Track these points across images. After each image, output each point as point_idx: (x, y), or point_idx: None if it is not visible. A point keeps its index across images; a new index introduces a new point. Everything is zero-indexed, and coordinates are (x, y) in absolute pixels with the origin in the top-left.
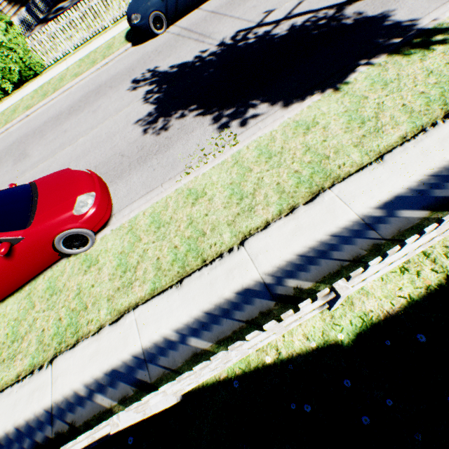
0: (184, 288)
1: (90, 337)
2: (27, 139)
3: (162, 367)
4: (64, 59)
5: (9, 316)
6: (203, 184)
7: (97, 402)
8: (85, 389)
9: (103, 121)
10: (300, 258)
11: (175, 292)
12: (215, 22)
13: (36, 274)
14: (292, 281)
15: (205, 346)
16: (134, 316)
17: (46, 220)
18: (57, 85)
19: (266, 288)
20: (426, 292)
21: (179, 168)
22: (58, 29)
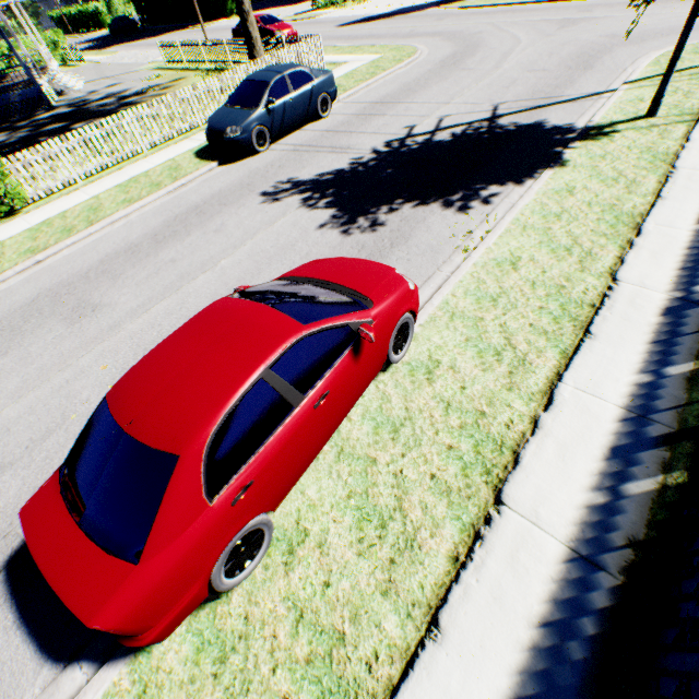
0: (599, 336)
1: (531, 439)
2: (73, 287)
3: (668, 409)
4: (65, 191)
5: (325, 500)
6: (506, 251)
7: (634, 494)
8: (598, 494)
9: (250, 237)
10: (683, 271)
11: (592, 343)
12: (343, 137)
13: (352, 407)
14: (698, 287)
15: (689, 367)
16: (569, 386)
17: (388, 295)
18: (89, 217)
19: (684, 301)
20: None
21: (446, 251)
22: (64, 148)
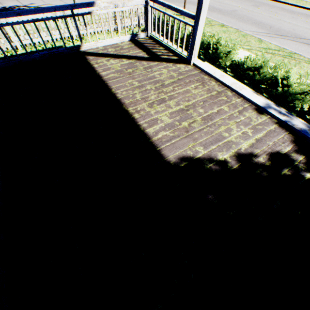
0: None
1: None
2: None
3: None
4: None
5: None
6: None
7: None
8: None
9: None
10: None
11: None
12: (11, 1)
13: None
14: None
15: None
16: None
17: None
18: None
19: None
20: None
21: None
22: None
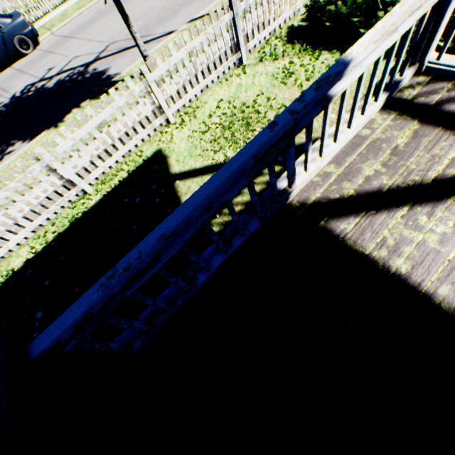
0: None
1: None
2: None
3: None
4: None
5: None
6: None
7: None
8: None
9: None
10: None
11: None
12: (17, 78)
13: None
14: None
15: None
16: None
17: None
18: None
19: None
20: (46, 245)
21: None
22: None
